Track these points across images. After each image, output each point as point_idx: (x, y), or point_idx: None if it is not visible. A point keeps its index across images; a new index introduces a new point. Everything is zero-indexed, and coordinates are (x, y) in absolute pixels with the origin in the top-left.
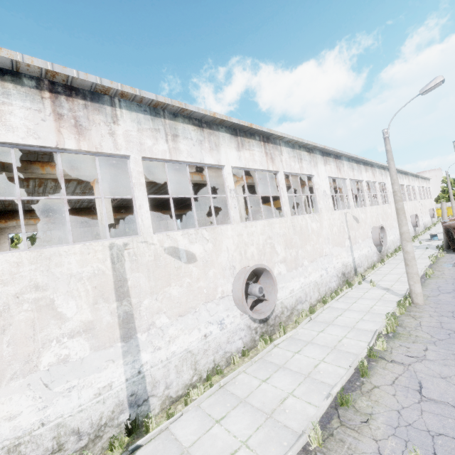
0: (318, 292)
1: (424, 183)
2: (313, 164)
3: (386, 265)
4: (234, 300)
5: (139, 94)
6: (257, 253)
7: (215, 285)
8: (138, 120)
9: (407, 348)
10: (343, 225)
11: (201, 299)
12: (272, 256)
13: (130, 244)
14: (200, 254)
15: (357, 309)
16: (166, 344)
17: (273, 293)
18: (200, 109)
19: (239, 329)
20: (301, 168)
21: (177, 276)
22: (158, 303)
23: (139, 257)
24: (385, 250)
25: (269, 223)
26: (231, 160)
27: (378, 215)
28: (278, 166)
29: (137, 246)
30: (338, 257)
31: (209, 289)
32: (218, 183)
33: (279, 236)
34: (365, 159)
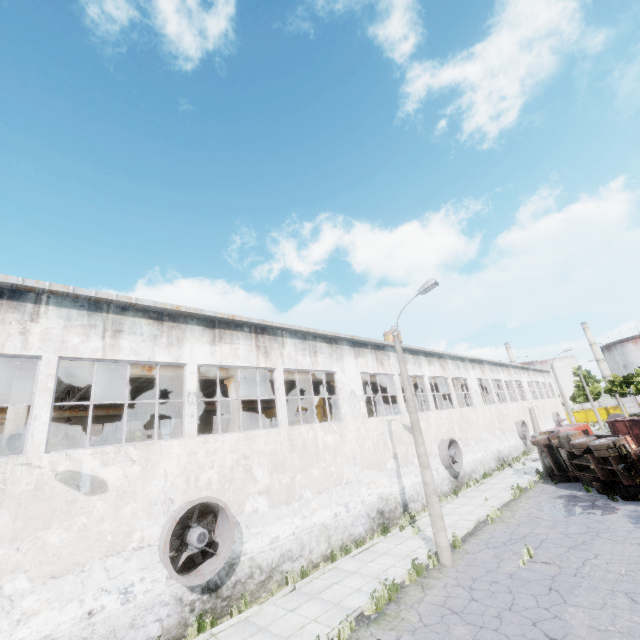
0: (328, 542)
1: (540, 376)
2: (335, 357)
3: (458, 499)
4: (159, 553)
5: (73, 292)
6: (219, 479)
7: (131, 528)
8: (69, 316)
9: (375, 639)
10: (385, 438)
11: (99, 550)
12: (246, 484)
13: (1, 468)
14: (116, 482)
15: (367, 572)
16: (11, 625)
17: (227, 543)
18: (157, 302)
19: (159, 603)
20: (314, 362)
21: (66, 514)
22: (20, 555)
23: (10, 486)
24: (467, 475)
25: (248, 436)
26: (199, 356)
27: (452, 423)
28: (275, 362)
29: (12, 470)
30: (372, 486)
31: (118, 535)
32: (206, 377)
33: (263, 454)
34: (425, 349)
